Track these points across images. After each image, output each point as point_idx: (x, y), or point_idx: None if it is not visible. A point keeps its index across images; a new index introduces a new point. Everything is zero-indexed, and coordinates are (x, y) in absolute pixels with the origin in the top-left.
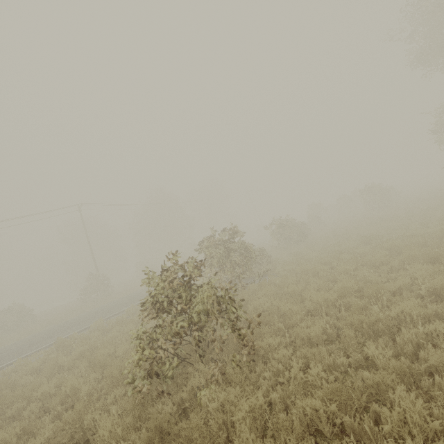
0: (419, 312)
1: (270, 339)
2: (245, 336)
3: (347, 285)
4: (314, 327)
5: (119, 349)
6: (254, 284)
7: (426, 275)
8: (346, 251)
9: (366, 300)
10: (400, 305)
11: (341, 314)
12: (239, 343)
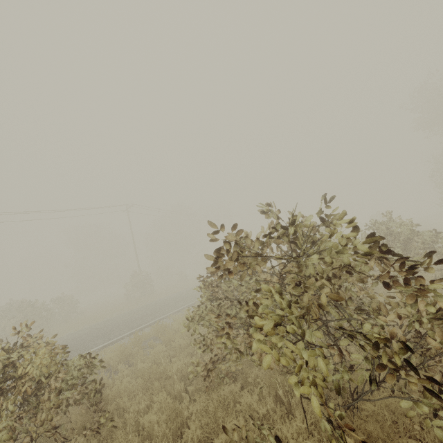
0: None
1: None
2: None
3: None
4: None
5: None
6: None
7: None
8: None
9: None
10: None
11: None
12: None
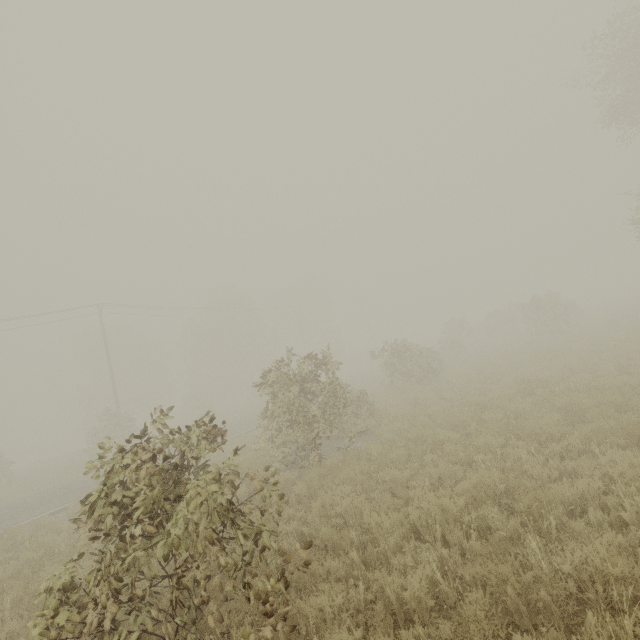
0: (622, 571)
1: (323, 598)
2: (270, 596)
3: (487, 481)
4: (412, 579)
5: (79, 570)
6: (340, 452)
7: (631, 474)
8: (493, 406)
9: (519, 518)
10: (583, 550)
11: (470, 545)
12: (258, 607)
